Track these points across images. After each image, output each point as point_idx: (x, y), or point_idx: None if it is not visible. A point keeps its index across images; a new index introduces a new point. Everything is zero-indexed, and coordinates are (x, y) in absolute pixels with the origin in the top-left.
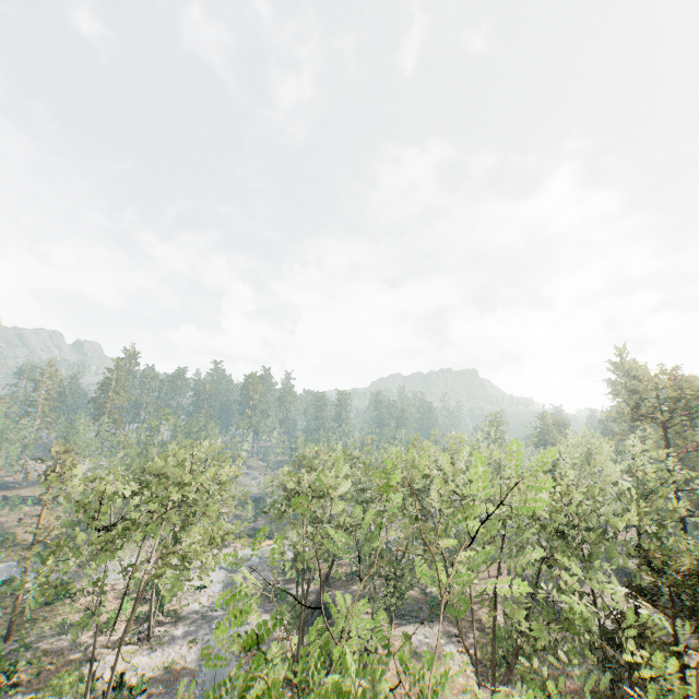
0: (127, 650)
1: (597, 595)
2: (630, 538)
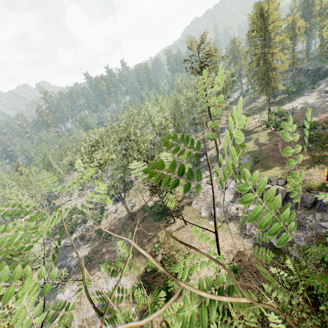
0: (75, 200)
1: (218, 141)
2: (260, 102)
